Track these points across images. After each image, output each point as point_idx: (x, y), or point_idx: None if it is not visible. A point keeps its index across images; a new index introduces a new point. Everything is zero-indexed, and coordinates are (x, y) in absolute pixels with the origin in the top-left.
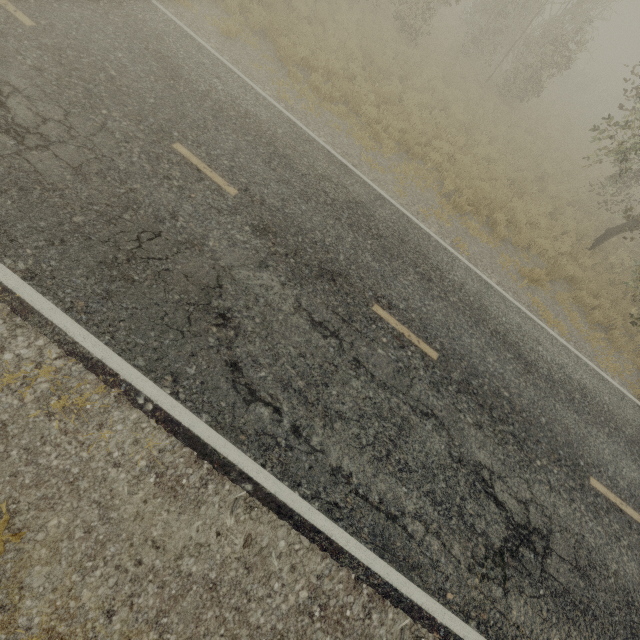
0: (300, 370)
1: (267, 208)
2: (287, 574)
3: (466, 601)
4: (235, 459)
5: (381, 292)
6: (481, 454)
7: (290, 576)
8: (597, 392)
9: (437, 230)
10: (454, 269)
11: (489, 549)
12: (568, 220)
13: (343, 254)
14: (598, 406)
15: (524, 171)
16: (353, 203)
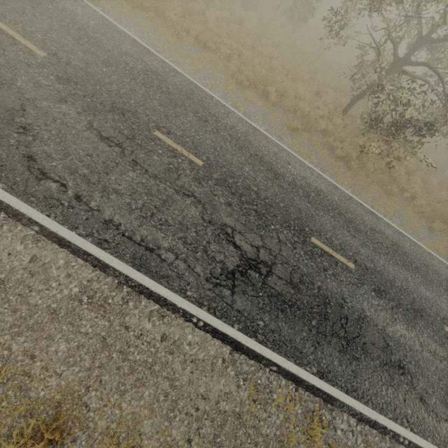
0: (86, 164)
1: (72, 67)
2: (64, 278)
3: (201, 296)
4: (25, 211)
5: (163, 124)
6: (228, 219)
7: (66, 279)
8: (329, 194)
9: (221, 96)
10: (228, 117)
11: (224, 270)
12: (328, 96)
13: (134, 100)
14: (328, 201)
15: (300, 66)
16: (149, 71)
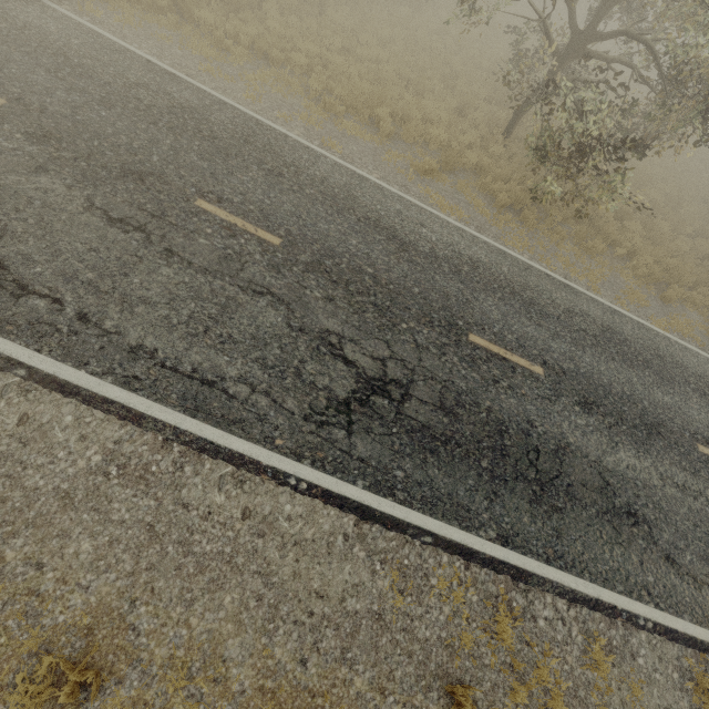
0: (90, 263)
1: (50, 116)
2: (76, 443)
3: (299, 445)
4: None
5: (209, 188)
6: (330, 323)
7: (79, 445)
8: (493, 264)
9: (302, 133)
10: (316, 165)
11: (332, 400)
12: (477, 113)
13: (158, 156)
14: (492, 276)
15: (427, 71)
16: (178, 108)
